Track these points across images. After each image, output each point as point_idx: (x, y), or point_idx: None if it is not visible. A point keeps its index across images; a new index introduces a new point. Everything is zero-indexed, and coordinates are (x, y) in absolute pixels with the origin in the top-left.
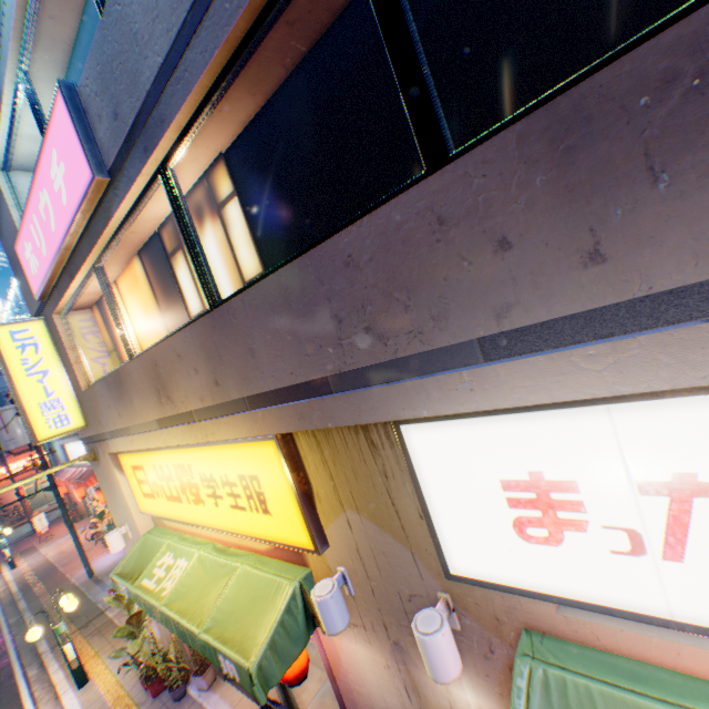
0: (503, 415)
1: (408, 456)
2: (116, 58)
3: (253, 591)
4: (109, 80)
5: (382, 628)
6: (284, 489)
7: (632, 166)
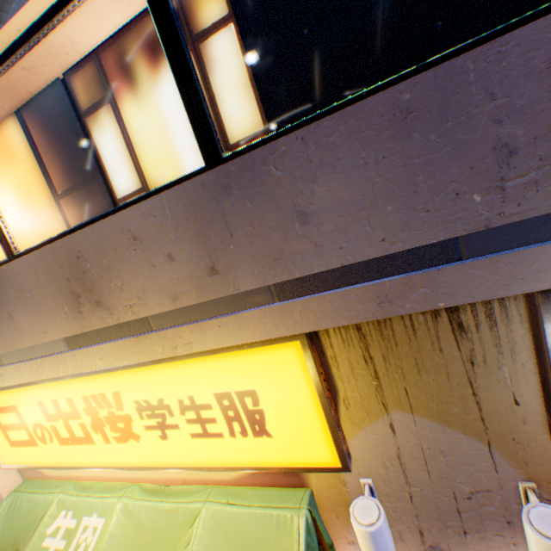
0: None
1: None
2: None
3: (236, 536)
4: None
5: (415, 535)
6: (302, 400)
7: None
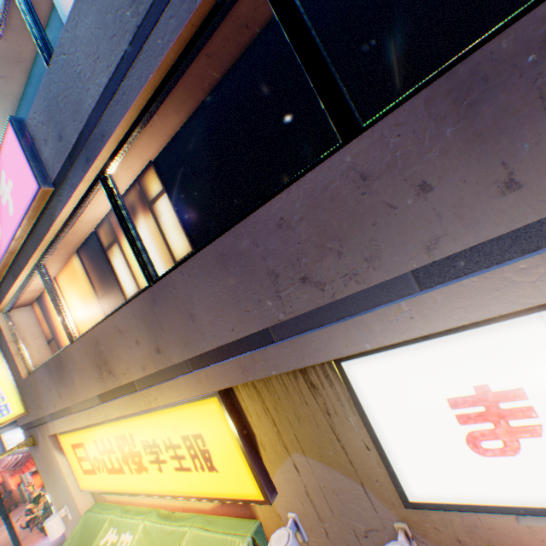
0: (441, 337)
1: (352, 391)
2: (61, 93)
3: None
4: (54, 111)
5: None
6: (229, 442)
7: (530, 108)
